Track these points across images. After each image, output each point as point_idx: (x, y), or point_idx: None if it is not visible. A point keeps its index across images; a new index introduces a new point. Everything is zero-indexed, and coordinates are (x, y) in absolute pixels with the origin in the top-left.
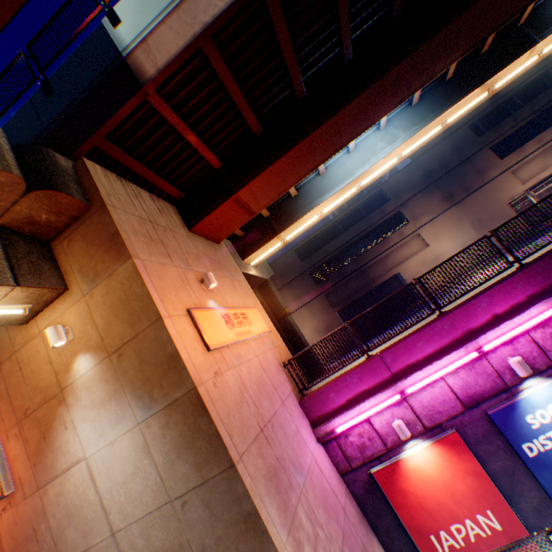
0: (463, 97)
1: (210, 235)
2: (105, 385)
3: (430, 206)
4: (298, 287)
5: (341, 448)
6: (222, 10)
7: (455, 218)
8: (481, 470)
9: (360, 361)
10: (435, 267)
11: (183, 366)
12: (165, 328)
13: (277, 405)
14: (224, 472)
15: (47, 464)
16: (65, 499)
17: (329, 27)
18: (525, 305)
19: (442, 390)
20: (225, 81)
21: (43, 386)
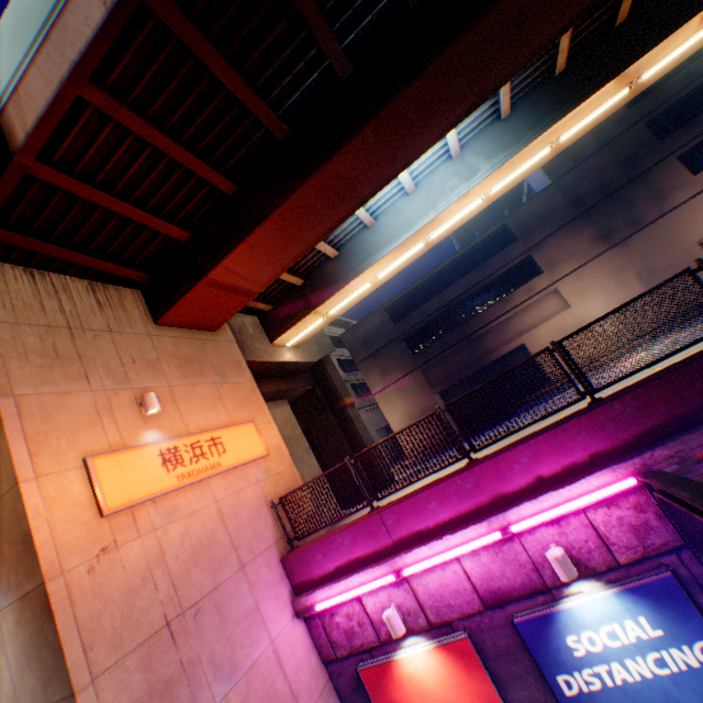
0: (581, 102)
1: (194, 325)
2: None
3: (576, 249)
4: (387, 359)
5: (326, 629)
6: (90, 41)
7: (613, 267)
8: (498, 698)
9: (420, 483)
10: (472, 391)
11: (36, 552)
12: (22, 496)
13: (226, 575)
14: (67, 699)
15: None
16: None
17: (300, 31)
18: (586, 468)
19: (456, 575)
20: (143, 133)
21: None
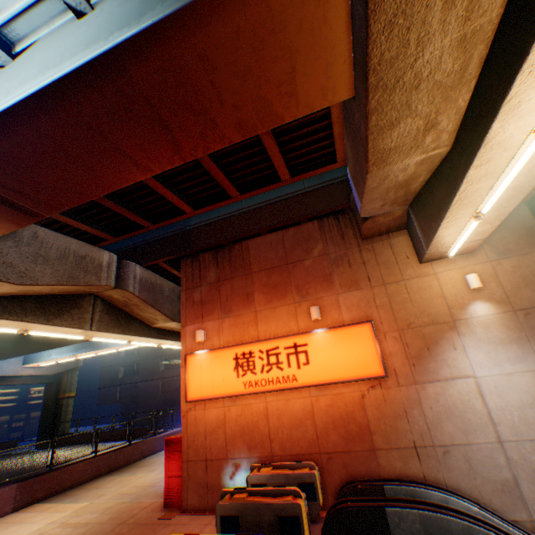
0: None
1: None
2: (504, 330)
3: None
4: None
5: None
6: None
7: None
8: None
9: None
10: None
11: None
12: None
13: None
14: None
15: (425, 368)
16: (443, 399)
17: None
18: None
19: None
20: None
21: (430, 312)
